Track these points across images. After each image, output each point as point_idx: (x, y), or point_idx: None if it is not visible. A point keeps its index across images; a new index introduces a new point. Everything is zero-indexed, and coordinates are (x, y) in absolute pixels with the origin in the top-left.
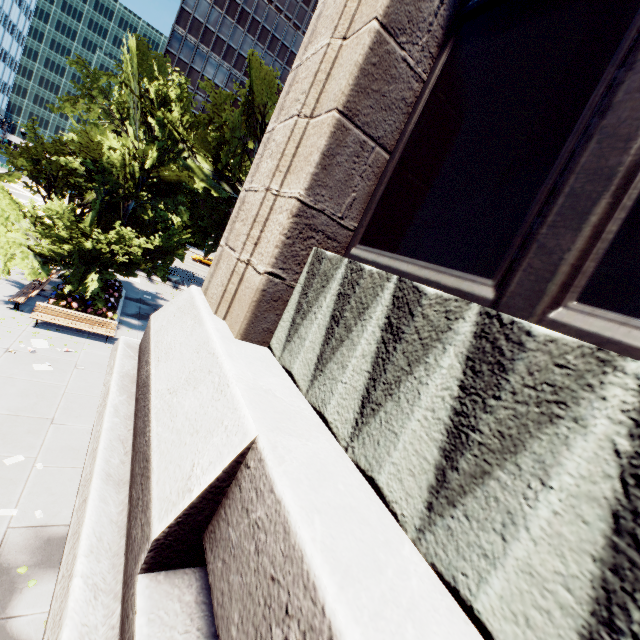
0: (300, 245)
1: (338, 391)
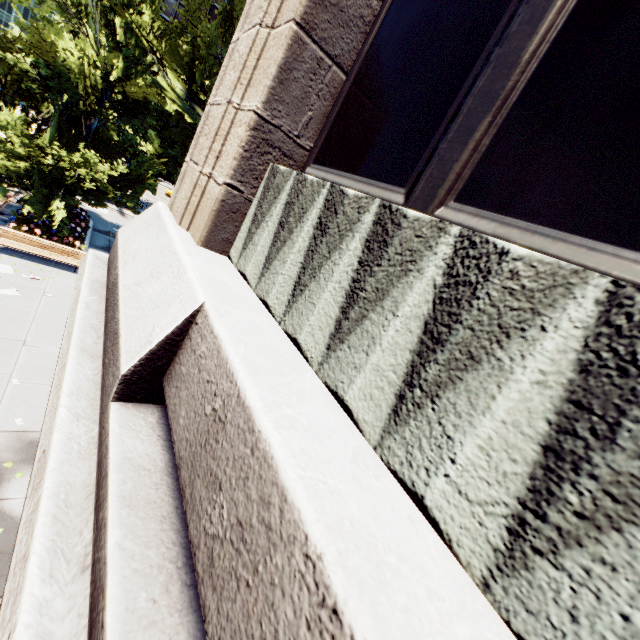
0: (257, 160)
1: (278, 282)
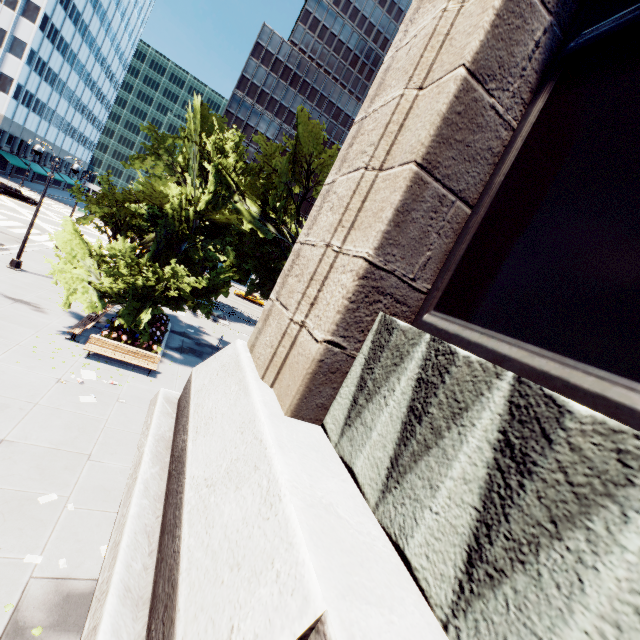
0: (365, 310)
1: (425, 522)
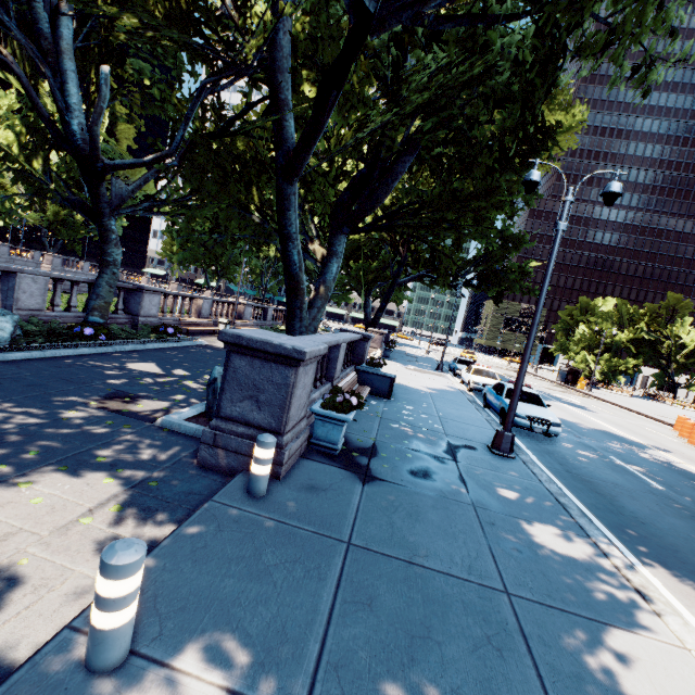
0: None
1: None
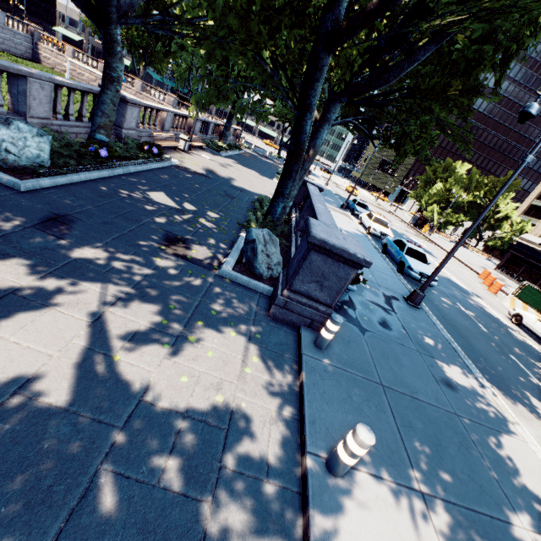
0: None
1: None
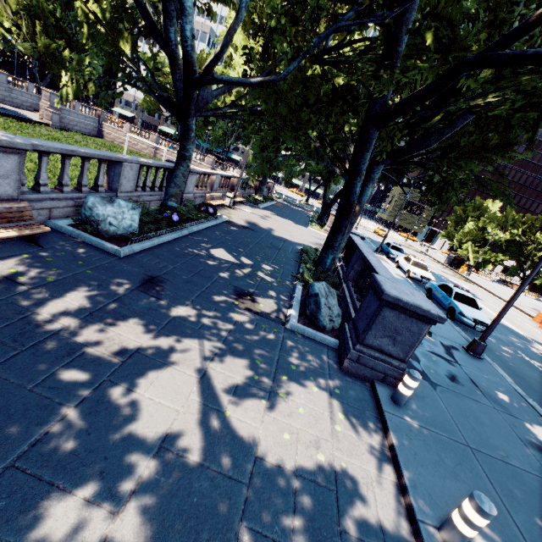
0: None
1: None
